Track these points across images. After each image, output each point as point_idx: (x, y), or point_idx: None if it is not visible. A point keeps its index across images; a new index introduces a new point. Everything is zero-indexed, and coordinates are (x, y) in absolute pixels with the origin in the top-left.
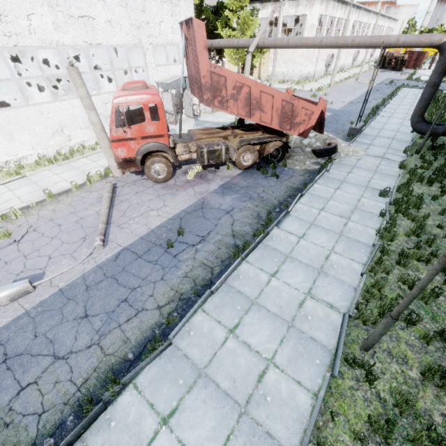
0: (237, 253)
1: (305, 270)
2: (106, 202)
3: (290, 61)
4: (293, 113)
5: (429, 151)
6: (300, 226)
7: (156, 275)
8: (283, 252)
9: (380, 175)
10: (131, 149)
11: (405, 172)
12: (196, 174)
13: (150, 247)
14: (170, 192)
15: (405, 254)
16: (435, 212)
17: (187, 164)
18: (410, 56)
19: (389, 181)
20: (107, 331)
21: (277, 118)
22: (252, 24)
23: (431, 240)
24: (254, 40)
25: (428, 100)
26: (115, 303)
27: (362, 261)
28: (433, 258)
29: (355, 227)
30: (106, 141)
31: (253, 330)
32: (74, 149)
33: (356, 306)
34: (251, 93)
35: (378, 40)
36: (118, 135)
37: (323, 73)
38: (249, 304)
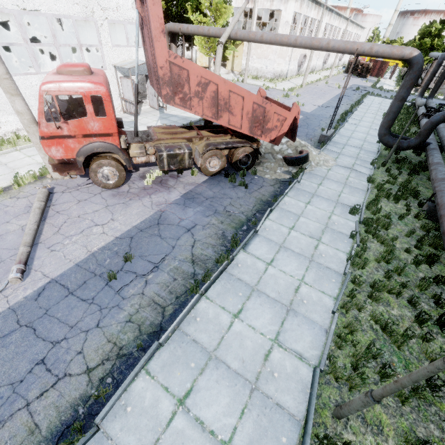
0: (195, 288)
1: (273, 308)
2: (35, 215)
3: (264, 57)
4: (265, 118)
5: (394, 164)
6: (268, 250)
7: (90, 320)
8: (249, 284)
9: (350, 189)
10: (69, 149)
11: (373, 186)
12: (156, 179)
13: (87, 278)
14: (121, 202)
15: (377, 286)
16: (402, 233)
17: (145, 166)
18: (374, 65)
19: (359, 196)
20: (7, 415)
21: (248, 122)
22: (225, 11)
23: (400, 269)
24: (226, 30)
25: (396, 114)
26: (26, 367)
27: (333, 294)
28: (403, 291)
29: (325, 251)
30: (38, 136)
31: (208, 398)
32: (4, 139)
33: (328, 356)
34: (219, 91)
35: (353, 46)
36: (51, 131)
37: (296, 73)
38: (205, 358)
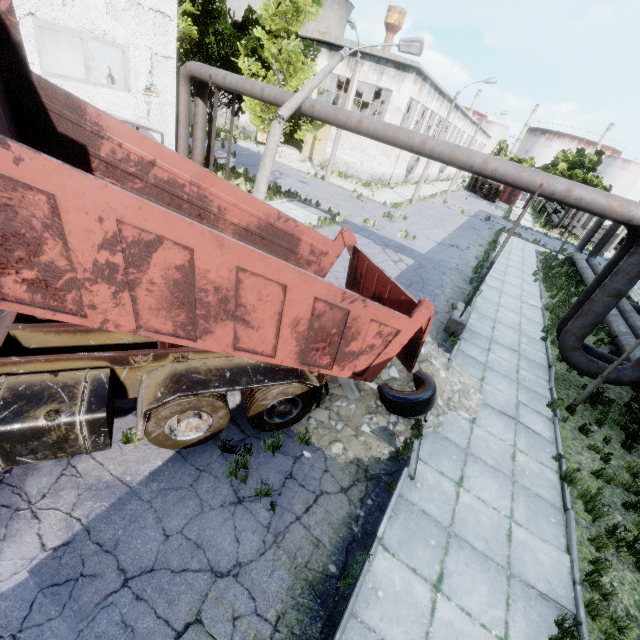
0: None
1: None
2: None
3: (360, 149)
4: (345, 332)
5: (585, 405)
6: None
7: None
8: None
9: (528, 504)
10: None
11: (570, 489)
12: None
13: None
14: None
15: None
16: None
17: None
18: (504, 187)
19: (552, 536)
20: None
21: (295, 340)
22: (303, 68)
23: None
24: (294, 96)
25: (601, 317)
26: None
27: None
28: None
29: None
30: None
31: None
32: None
33: None
34: (199, 268)
35: (533, 177)
36: None
37: (403, 179)
38: None
